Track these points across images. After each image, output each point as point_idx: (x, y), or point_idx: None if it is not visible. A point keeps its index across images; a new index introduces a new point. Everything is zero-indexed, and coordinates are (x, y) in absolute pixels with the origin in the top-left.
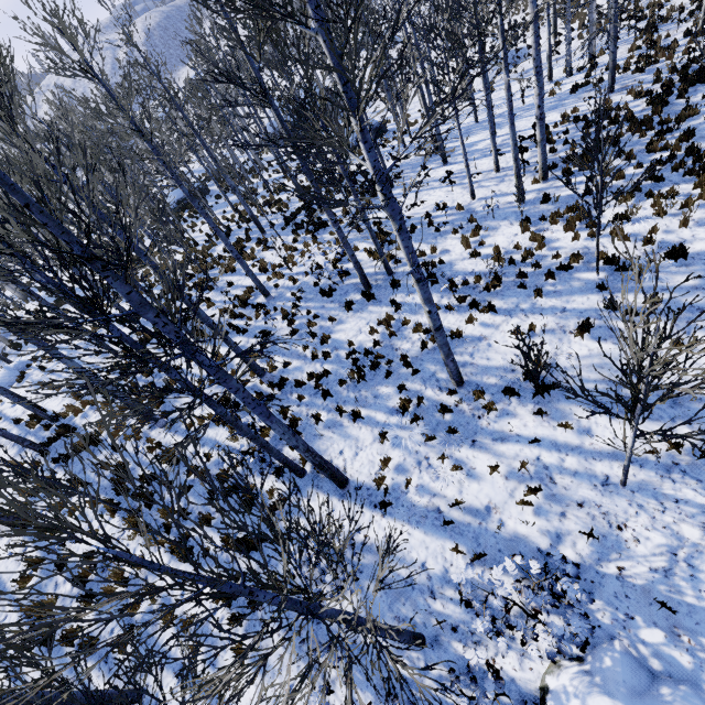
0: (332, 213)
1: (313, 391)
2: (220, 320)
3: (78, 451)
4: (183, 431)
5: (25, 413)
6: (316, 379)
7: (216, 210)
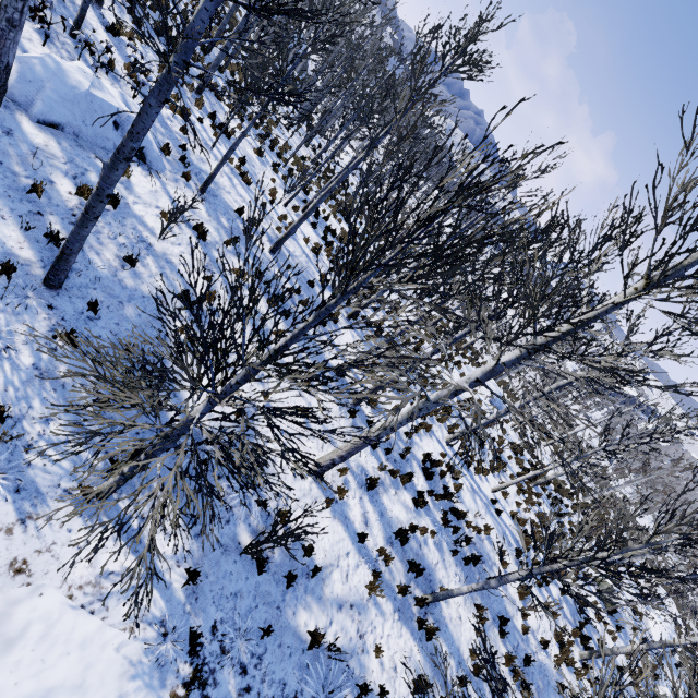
0: None
1: None
2: None
3: None
4: None
5: None
6: None
7: None
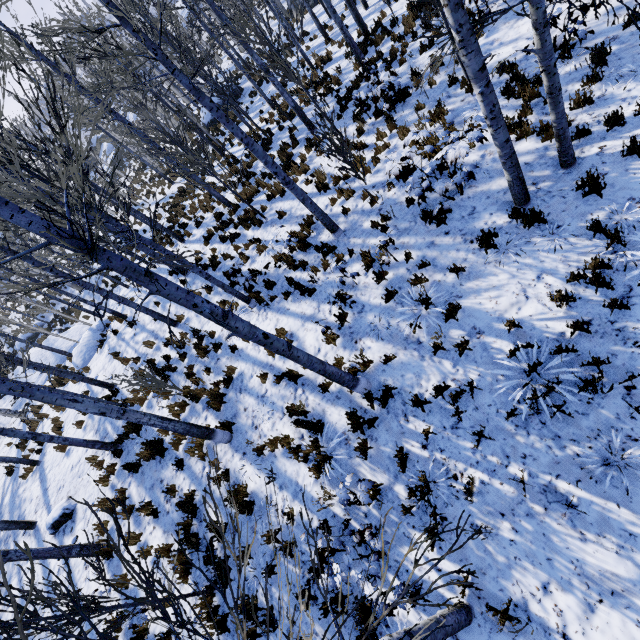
0: (476, 45)
1: (448, 420)
2: (276, 271)
3: (146, 459)
4: (252, 455)
5: (104, 390)
6: (452, 399)
7: (252, 112)
